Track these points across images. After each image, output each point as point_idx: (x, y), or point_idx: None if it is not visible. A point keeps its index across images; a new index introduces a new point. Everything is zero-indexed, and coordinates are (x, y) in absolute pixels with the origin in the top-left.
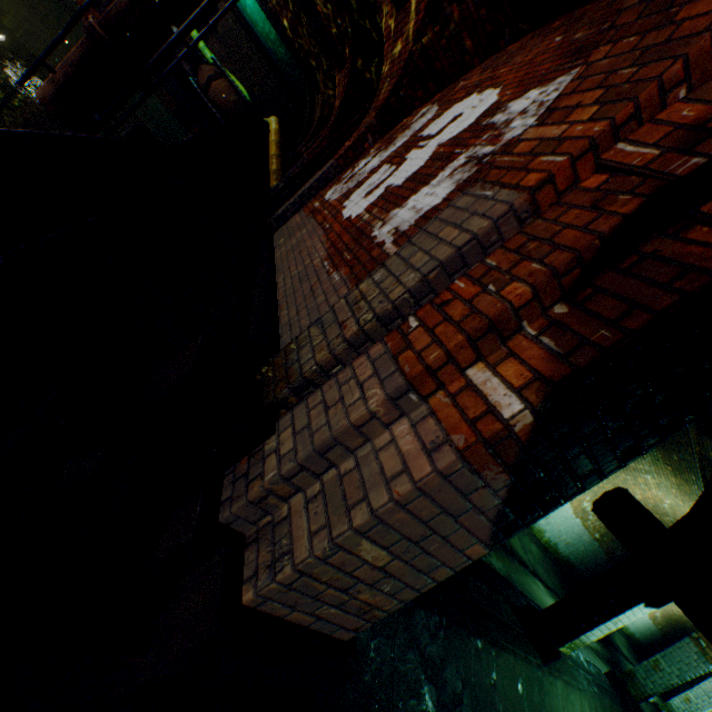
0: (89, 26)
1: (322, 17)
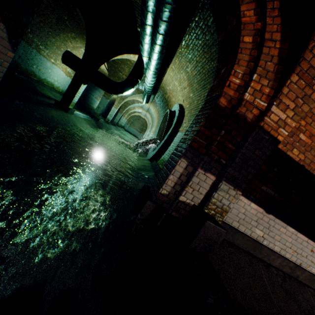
0: None
1: None
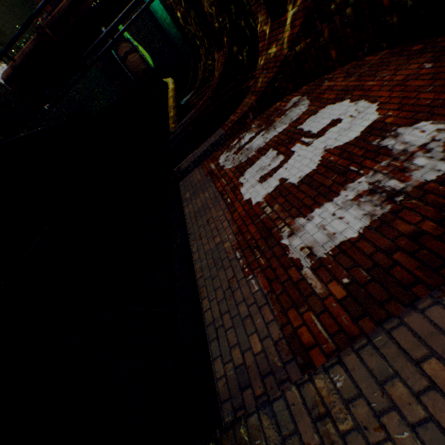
0: (39, 27)
1: (207, 15)
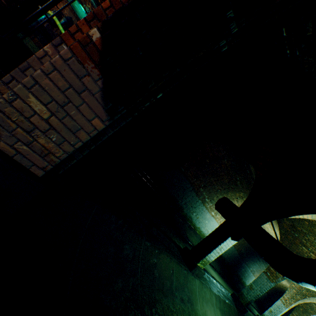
0: None
1: None
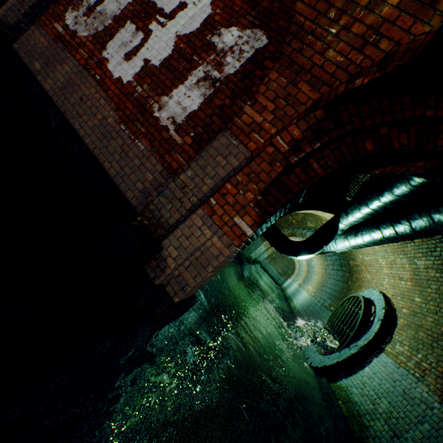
0: None
1: None
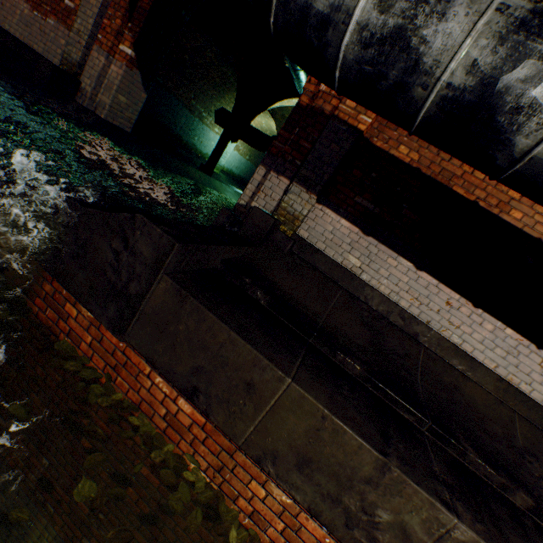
0: None
1: None
